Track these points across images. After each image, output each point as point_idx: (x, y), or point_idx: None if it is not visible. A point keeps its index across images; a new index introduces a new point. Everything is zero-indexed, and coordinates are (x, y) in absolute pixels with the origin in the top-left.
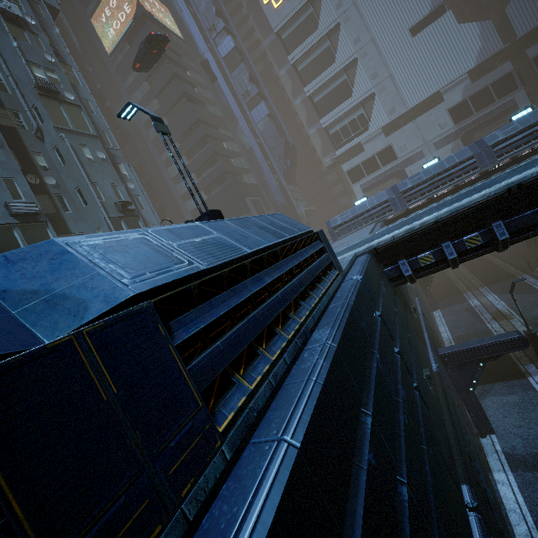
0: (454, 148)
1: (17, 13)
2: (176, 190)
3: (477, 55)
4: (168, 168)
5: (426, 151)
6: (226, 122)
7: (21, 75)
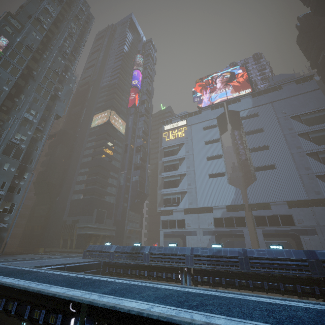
0: (211, 239)
1: (30, 119)
2: (73, 187)
3: (232, 201)
4: (78, 176)
5: (198, 233)
6: (119, 170)
7: (9, 135)
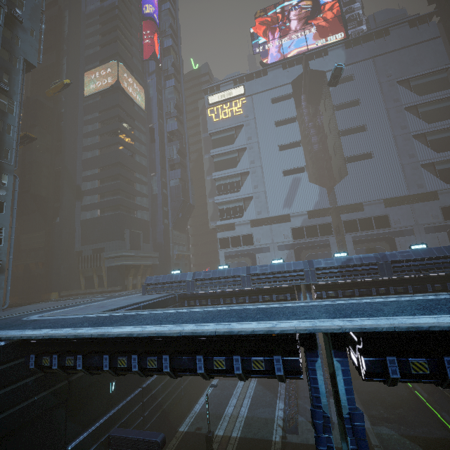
0: (289, 254)
1: None
2: (79, 200)
3: (315, 204)
4: (83, 182)
5: (272, 248)
6: (148, 170)
7: None
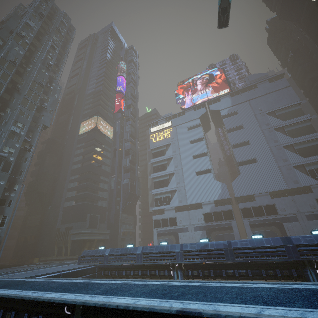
0: (202, 234)
1: (17, 131)
2: (65, 194)
3: (219, 195)
4: (69, 183)
5: (190, 229)
6: (110, 174)
7: None
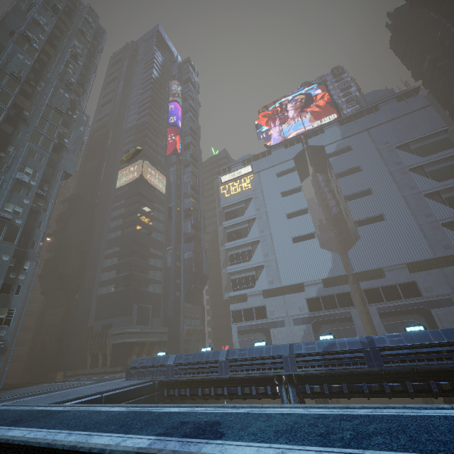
0: (306, 329)
1: (25, 180)
2: (99, 276)
3: (329, 271)
4: (105, 260)
5: (287, 322)
6: (164, 245)
7: None
